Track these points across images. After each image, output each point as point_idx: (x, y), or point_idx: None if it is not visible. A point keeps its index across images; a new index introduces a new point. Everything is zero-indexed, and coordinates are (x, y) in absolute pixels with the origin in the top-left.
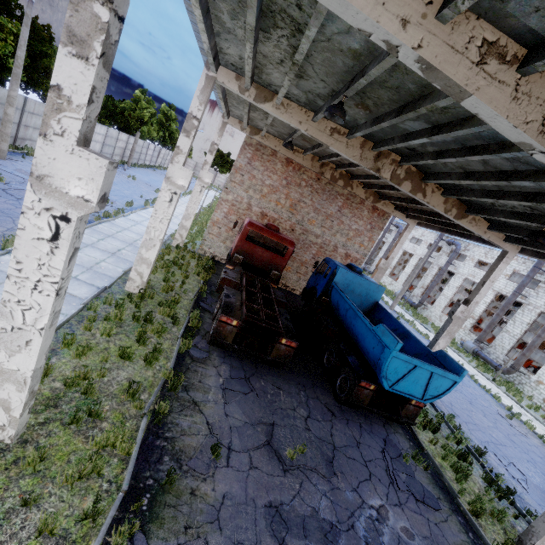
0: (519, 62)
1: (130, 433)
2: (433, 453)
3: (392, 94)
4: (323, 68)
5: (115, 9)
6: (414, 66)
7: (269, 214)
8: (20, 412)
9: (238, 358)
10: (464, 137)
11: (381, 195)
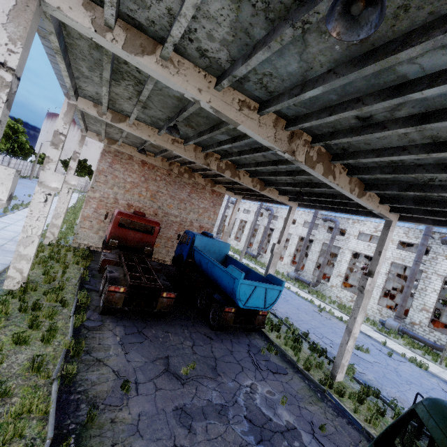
0: (257, 110)
1: (43, 398)
2: (280, 344)
3: (205, 120)
4: (159, 104)
5: (16, 74)
6: (210, 110)
7: (134, 204)
8: None
9: (129, 319)
10: (249, 143)
11: (215, 181)
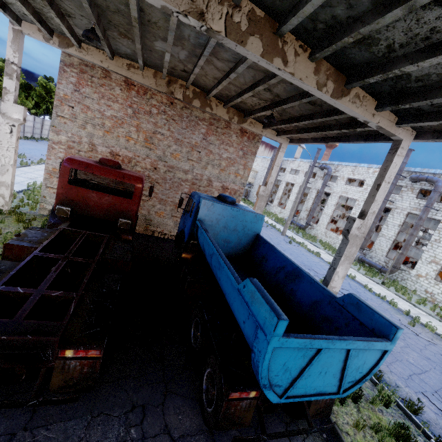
0: None
1: None
2: None
3: None
4: None
5: None
6: None
7: (121, 153)
8: None
9: None
10: None
11: (245, 113)
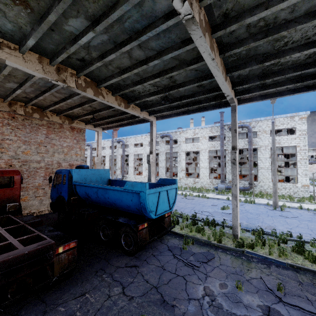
0: None
1: None
2: (186, 233)
3: None
4: None
5: None
6: None
7: None
8: None
9: None
10: (115, 33)
11: (72, 118)
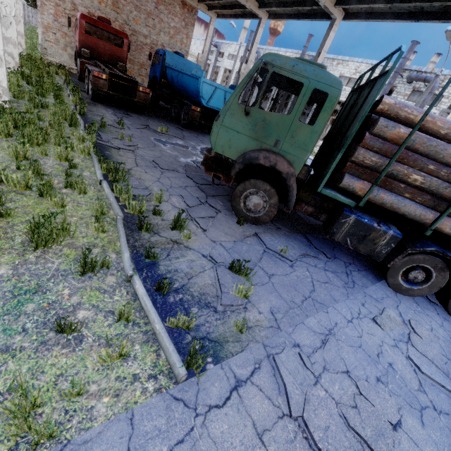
0: None
1: None
2: None
3: None
4: None
5: None
6: None
7: (96, 14)
8: (6, 83)
9: (116, 109)
10: None
11: None
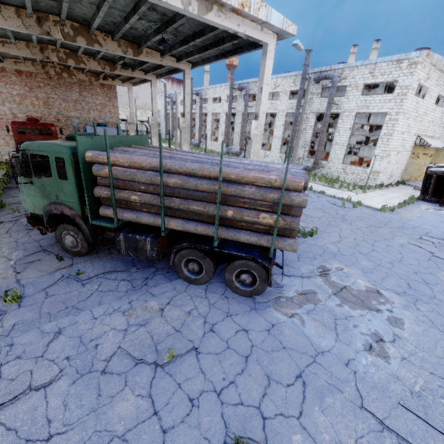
0: None
1: None
2: None
3: None
4: None
5: None
6: None
7: (33, 115)
8: None
9: None
10: None
11: (97, 74)
